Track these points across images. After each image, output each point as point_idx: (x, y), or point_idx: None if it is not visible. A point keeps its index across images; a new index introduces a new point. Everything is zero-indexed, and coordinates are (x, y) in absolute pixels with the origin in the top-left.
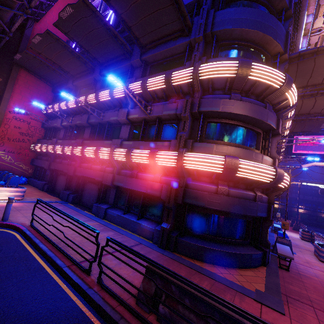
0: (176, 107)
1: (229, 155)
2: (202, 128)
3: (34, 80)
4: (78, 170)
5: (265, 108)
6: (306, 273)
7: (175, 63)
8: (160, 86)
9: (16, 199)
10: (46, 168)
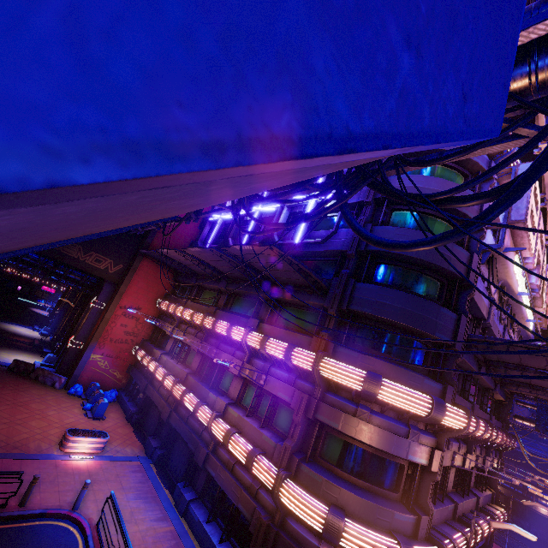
0: (292, 394)
1: (341, 502)
2: (318, 439)
3: (156, 267)
4: (173, 417)
5: (408, 433)
6: None
7: (309, 316)
8: (280, 356)
9: (96, 452)
10: (141, 390)
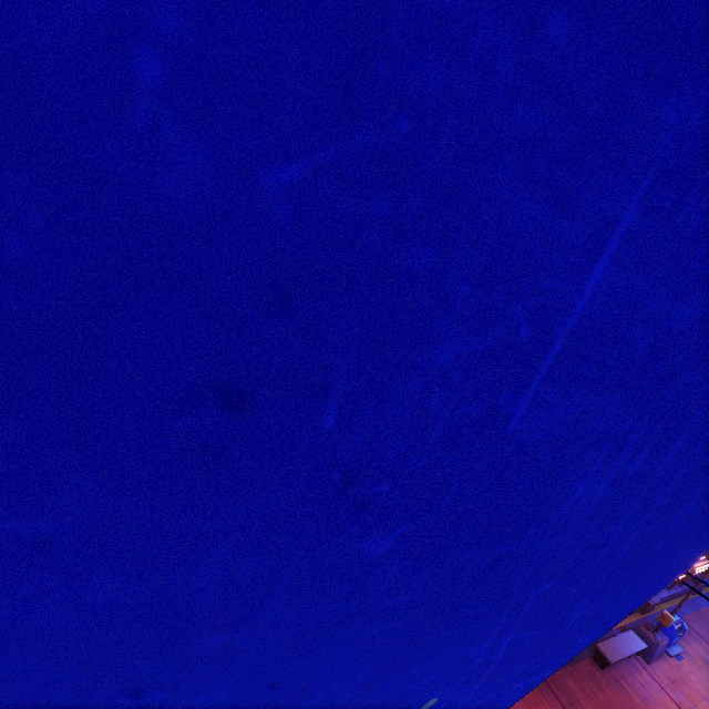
0: None
1: None
2: None
3: None
4: None
5: None
6: (634, 687)
7: None
8: None
9: None
10: None
